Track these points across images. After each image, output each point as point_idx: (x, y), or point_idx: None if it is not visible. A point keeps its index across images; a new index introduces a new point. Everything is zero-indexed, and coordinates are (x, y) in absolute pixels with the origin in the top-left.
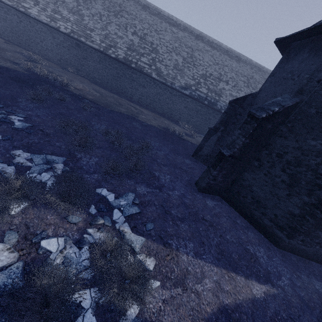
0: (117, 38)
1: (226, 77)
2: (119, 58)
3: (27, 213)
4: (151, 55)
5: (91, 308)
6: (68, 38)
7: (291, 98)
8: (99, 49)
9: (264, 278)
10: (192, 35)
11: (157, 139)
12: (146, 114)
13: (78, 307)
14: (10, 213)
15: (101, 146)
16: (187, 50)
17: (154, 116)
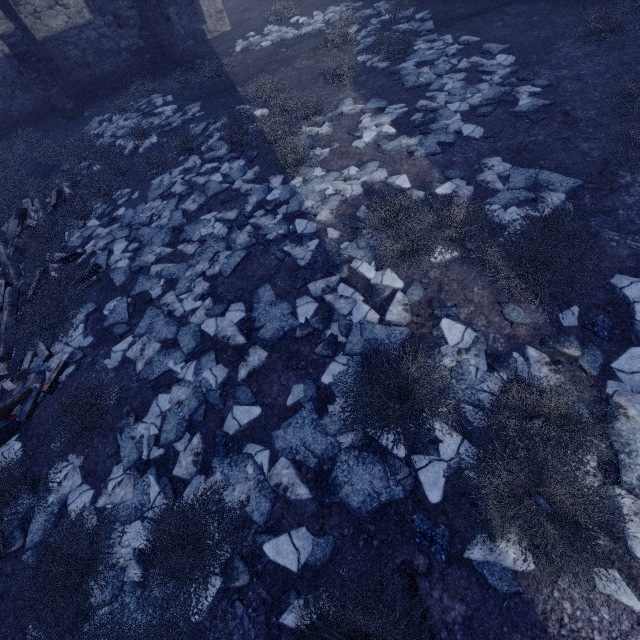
0: None
1: None
2: None
3: (451, 268)
4: None
5: (447, 464)
6: None
7: None
8: None
9: None
10: None
11: None
12: None
13: (433, 443)
14: (430, 259)
15: None
16: None
17: None
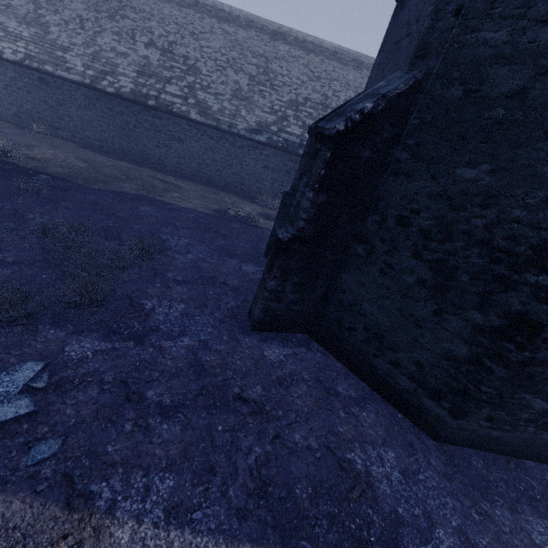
0: (118, 58)
1: (338, 99)
2: (124, 93)
3: None
4: (186, 78)
5: None
6: (22, 70)
7: (403, 75)
8: (82, 82)
9: (379, 547)
10: (265, 33)
11: (190, 232)
12: (185, 191)
13: None
14: None
15: (19, 261)
16: (256, 61)
17: (203, 192)
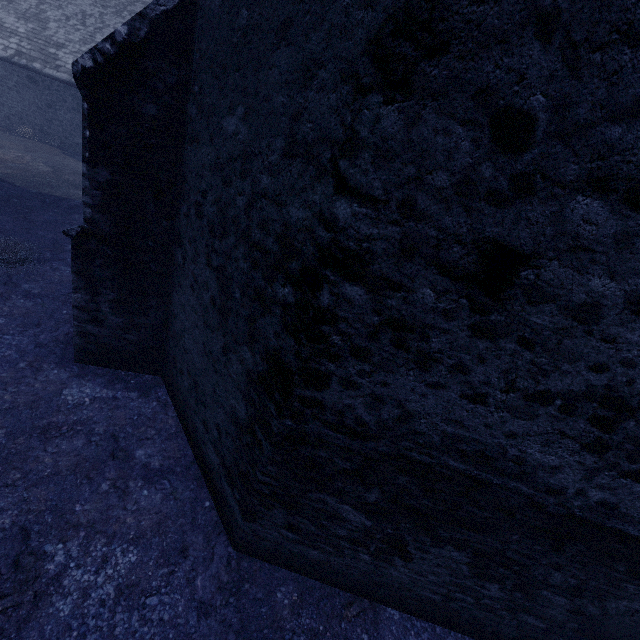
0: None
1: None
2: None
3: None
4: None
5: None
6: (12, 68)
7: None
8: (69, 80)
9: None
10: None
11: None
12: None
13: None
14: None
15: None
16: None
17: None
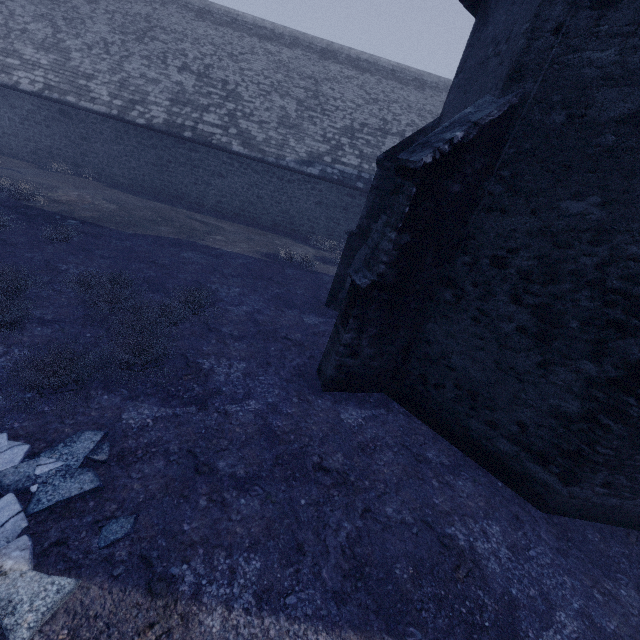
0: (148, 85)
1: (398, 124)
2: (156, 124)
3: None
4: (226, 106)
5: None
6: (41, 102)
7: (495, 99)
8: (109, 113)
9: (496, 632)
10: (313, 52)
11: (240, 280)
12: (229, 233)
13: None
14: None
15: (59, 318)
16: (304, 84)
17: (249, 234)
